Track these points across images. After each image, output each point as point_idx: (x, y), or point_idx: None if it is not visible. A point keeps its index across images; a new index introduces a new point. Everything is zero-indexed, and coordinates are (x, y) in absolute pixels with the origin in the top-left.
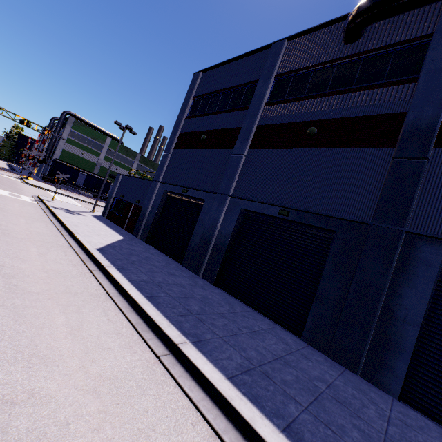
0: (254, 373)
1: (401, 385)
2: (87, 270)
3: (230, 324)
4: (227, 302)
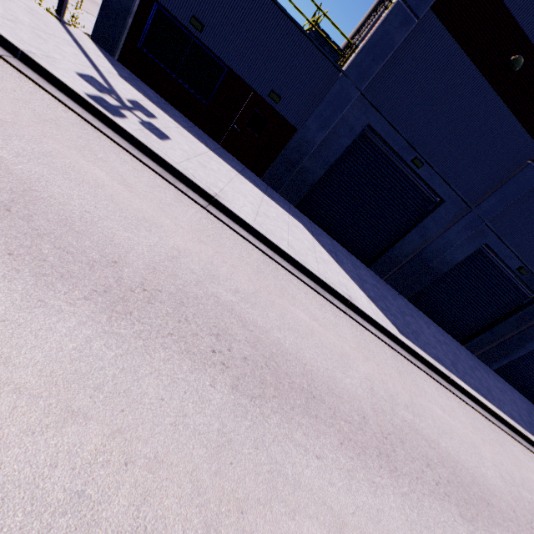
0: (522, 420)
1: (499, 367)
2: (448, 392)
3: (480, 376)
4: (443, 335)
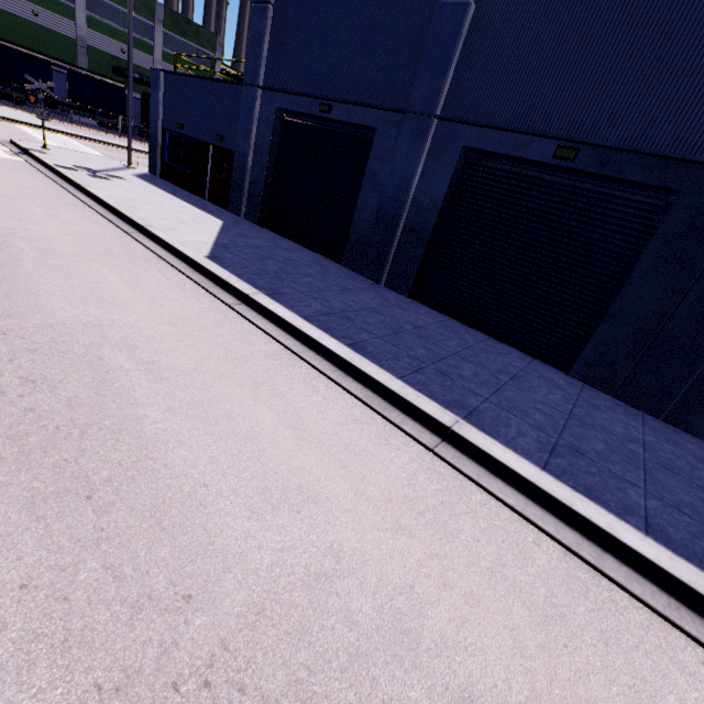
0: (562, 451)
1: None
2: (222, 305)
3: (480, 372)
4: (449, 330)
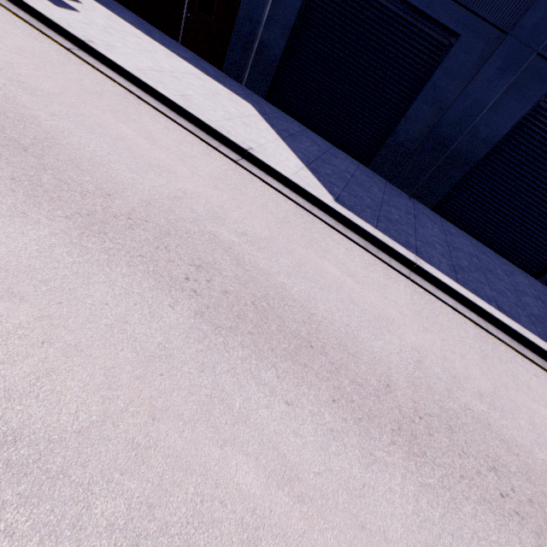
0: None
1: None
2: (404, 278)
3: (535, 304)
4: (482, 252)
